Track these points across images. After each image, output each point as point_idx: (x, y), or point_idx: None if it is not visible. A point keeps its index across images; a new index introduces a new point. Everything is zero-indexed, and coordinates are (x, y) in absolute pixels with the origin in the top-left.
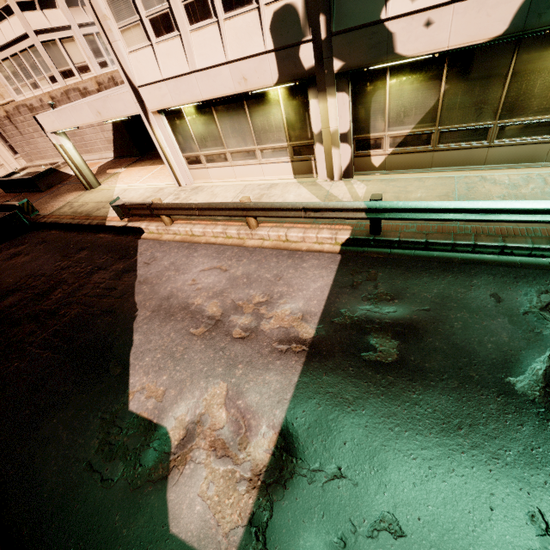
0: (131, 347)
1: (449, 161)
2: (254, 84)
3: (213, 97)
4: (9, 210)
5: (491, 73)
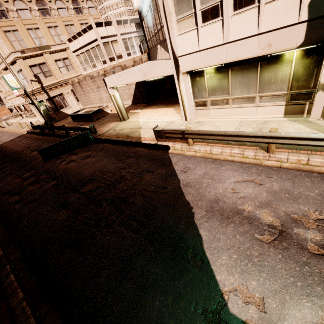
0: (202, 242)
1: None
2: (277, 48)
3: (236, 60)
4: (81, 130)
5: None
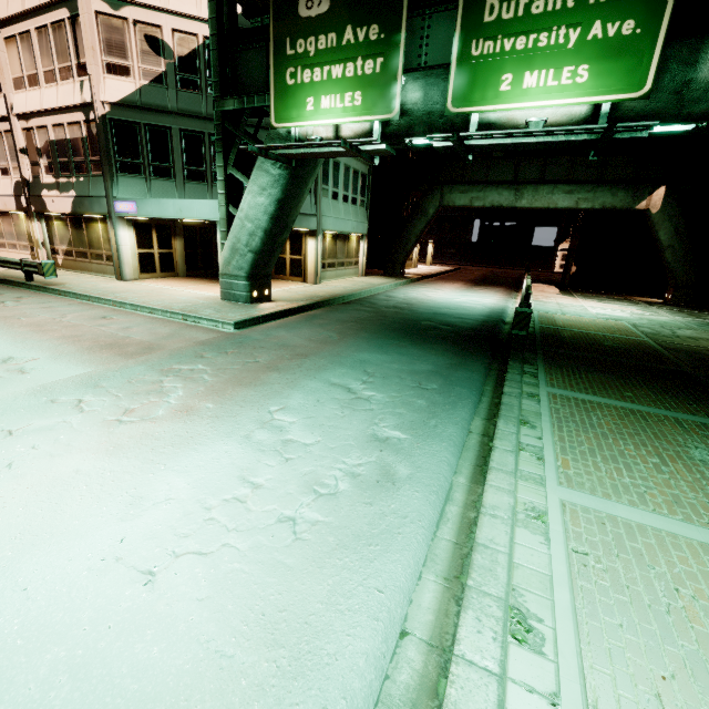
0: None
1: (82, 268)
2: (9, 208)
3: None
4: None
5: (81, 228)
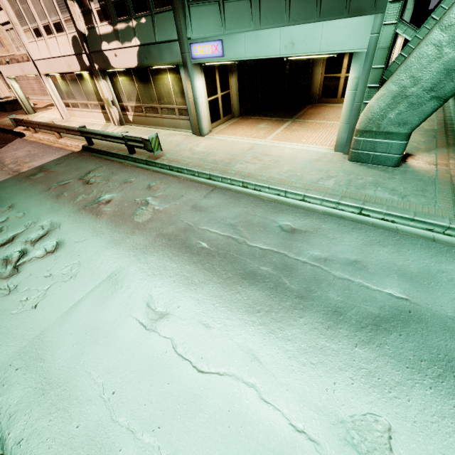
0: None
1: (153, 123)
2: (74, 69)
3: (62, 72)
4: None
5: (148, 82)
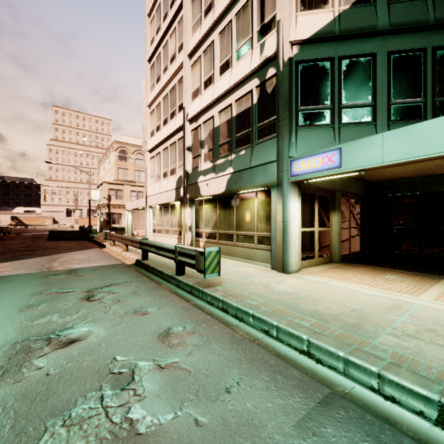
0: (24, 259)
1: (223, 251)
2: (170, 200)
3: (161, 203)
4: (91, 232)
5: (230, 208)
